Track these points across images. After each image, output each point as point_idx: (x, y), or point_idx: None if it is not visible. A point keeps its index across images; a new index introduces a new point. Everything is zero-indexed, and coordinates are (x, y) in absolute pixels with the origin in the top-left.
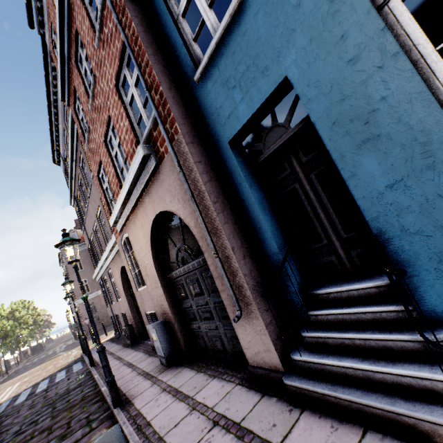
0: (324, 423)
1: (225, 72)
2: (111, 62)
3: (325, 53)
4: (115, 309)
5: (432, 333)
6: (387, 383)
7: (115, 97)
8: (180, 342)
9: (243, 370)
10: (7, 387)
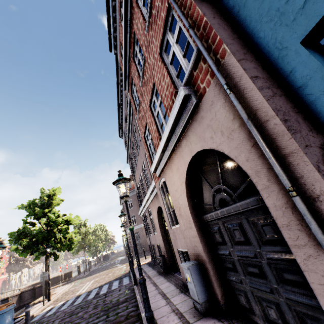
0: None
1: None
2: (156, 36)
3: None
4: (152, 239)
5: None
6: None
7: (159, 63)
8: (215, 291)
9: None
10: (87, 281)
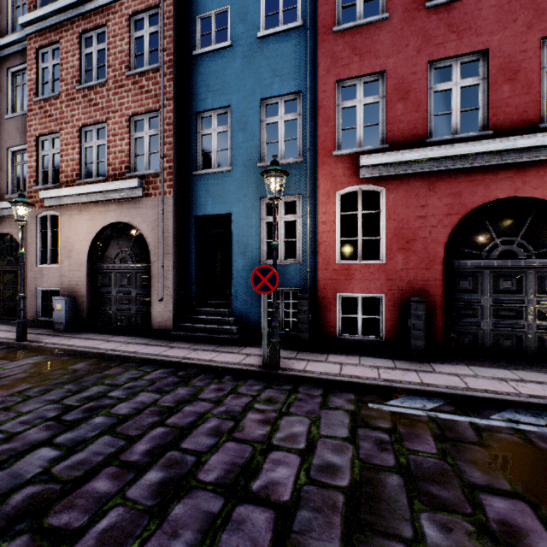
0: (185, 342)
1: (210, 186)
2: (136, 101)
3: (245, 218)
4: None
5: (231, 313)
6: (213, 331)
7: (125, 122)
8: (84, 316)
9: (142, 334)
10: None
